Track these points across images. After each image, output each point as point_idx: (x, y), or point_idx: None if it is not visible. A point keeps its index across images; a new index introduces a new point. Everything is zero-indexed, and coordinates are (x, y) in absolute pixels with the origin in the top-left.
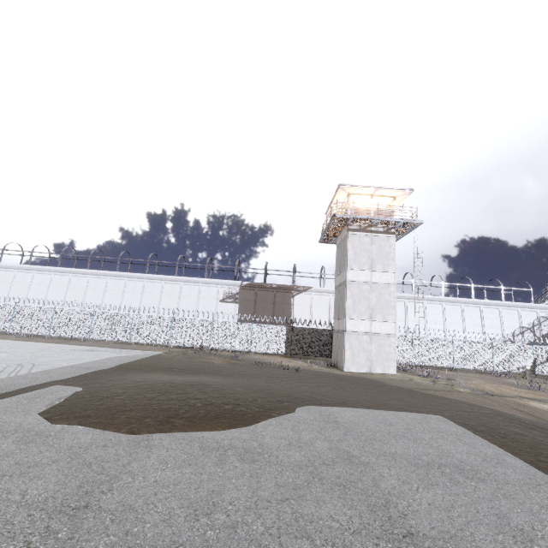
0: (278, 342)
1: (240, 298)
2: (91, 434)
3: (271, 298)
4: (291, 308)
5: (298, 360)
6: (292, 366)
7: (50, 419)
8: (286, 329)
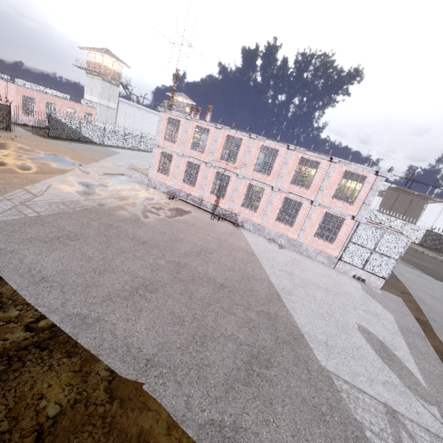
0: (416, 236)
1: (385, 194)
2: (434, 281)
3: (409, 200)
4: (422, 211)
5: (427, 250)
6: (433, 257)
7: (413, 271)
8: (426, 230)
